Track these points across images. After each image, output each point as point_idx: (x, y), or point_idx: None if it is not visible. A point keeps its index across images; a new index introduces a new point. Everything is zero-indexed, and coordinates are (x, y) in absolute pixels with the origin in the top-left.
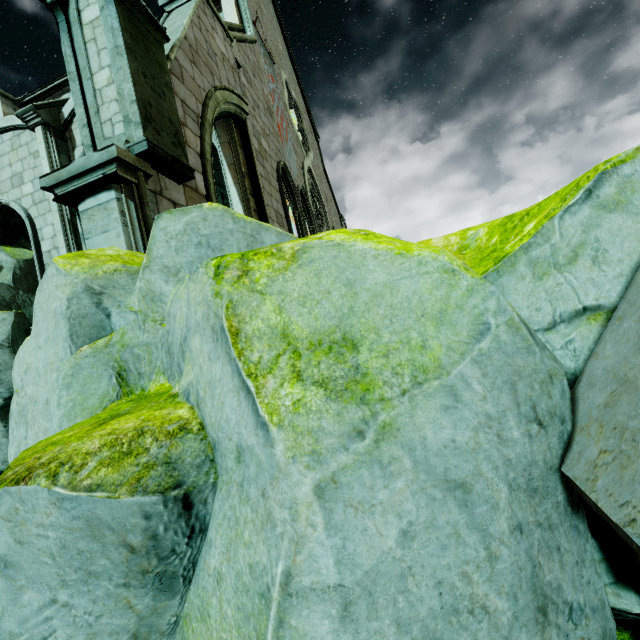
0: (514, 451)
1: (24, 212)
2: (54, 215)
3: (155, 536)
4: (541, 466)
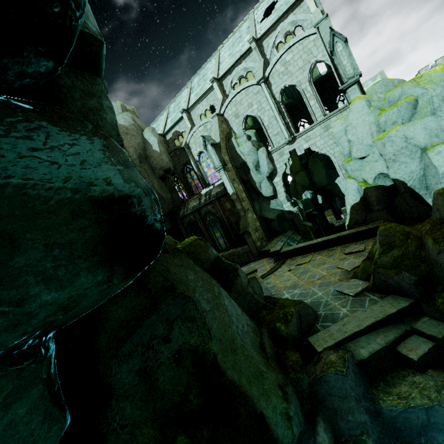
0: None
1: (257, 115)
2: (274, 111)
3: (414, 103)
4: None
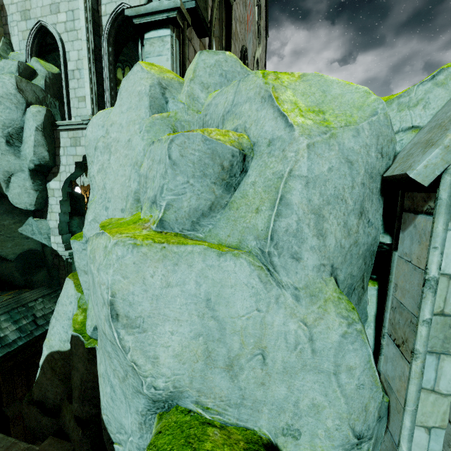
0: (370, 160)
1: (58, 35)
2: (83, 43)
3: (232, 165)
4: (377, 170)
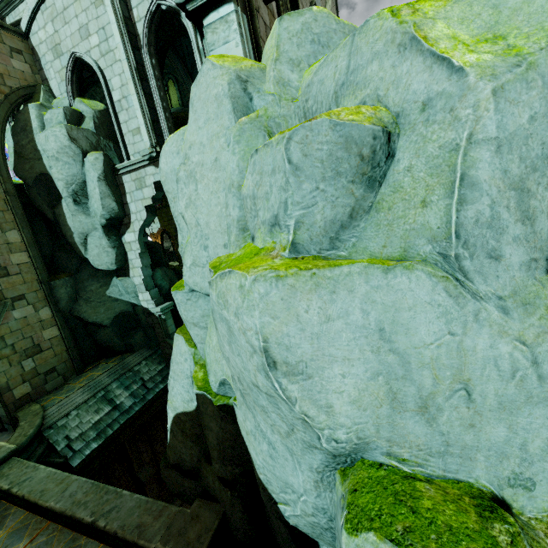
0: None
1: (95, 64)
2: (123, 64)
3: (374, 151)
4: None
